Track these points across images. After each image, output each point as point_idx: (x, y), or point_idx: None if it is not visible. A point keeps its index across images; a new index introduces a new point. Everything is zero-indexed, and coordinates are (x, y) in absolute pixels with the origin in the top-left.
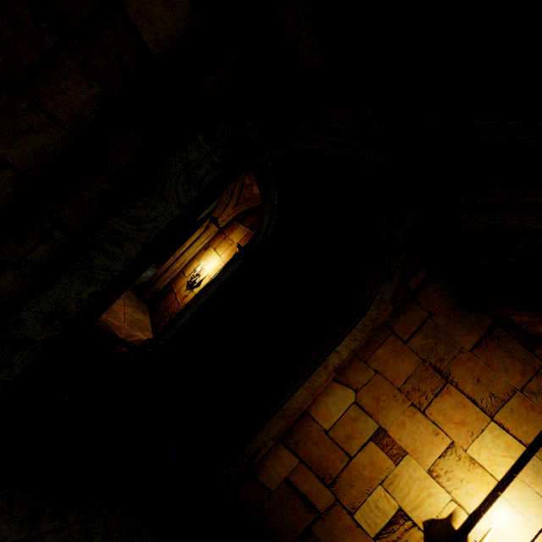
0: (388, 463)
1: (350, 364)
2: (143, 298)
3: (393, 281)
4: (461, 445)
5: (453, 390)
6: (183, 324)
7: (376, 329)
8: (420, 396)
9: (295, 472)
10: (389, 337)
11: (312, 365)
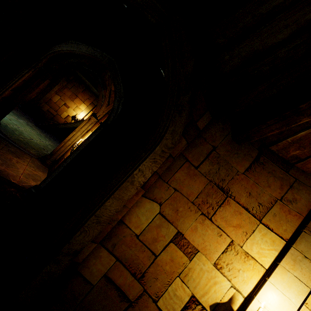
0: (184, 259)
1: (155, 184)
2: (45, 164)
3: (182, 117)
4: (238, 243)
5: (232, 202)
6: (58, 173)
7: (174, 157)
8: (208, 207)
9: (113, 269)
10: (184, 164)
11: (121, 180)
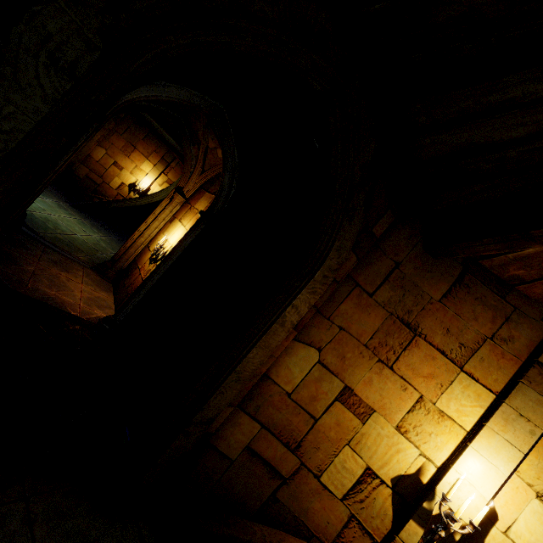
0: (355, 423)
1: (312, 321)
2: (106, 277)
3: (353, 225)
4: (430, 399)
5: (422, 343)
6: (142, 297)
7: (339, 282)
8: (388, 351)
9: (257, 439)
10: (353, 290)
11: (267, 322)
